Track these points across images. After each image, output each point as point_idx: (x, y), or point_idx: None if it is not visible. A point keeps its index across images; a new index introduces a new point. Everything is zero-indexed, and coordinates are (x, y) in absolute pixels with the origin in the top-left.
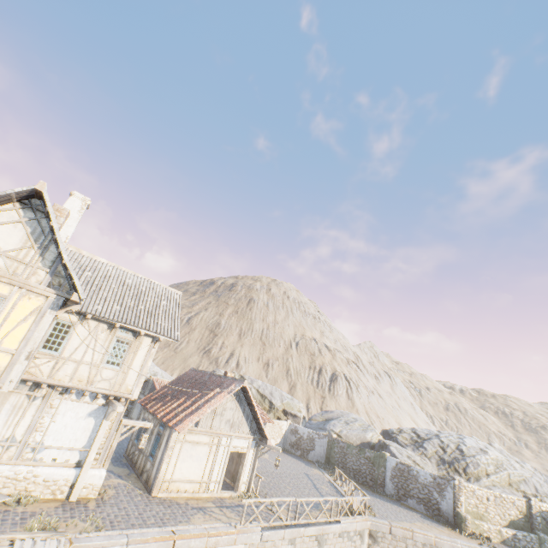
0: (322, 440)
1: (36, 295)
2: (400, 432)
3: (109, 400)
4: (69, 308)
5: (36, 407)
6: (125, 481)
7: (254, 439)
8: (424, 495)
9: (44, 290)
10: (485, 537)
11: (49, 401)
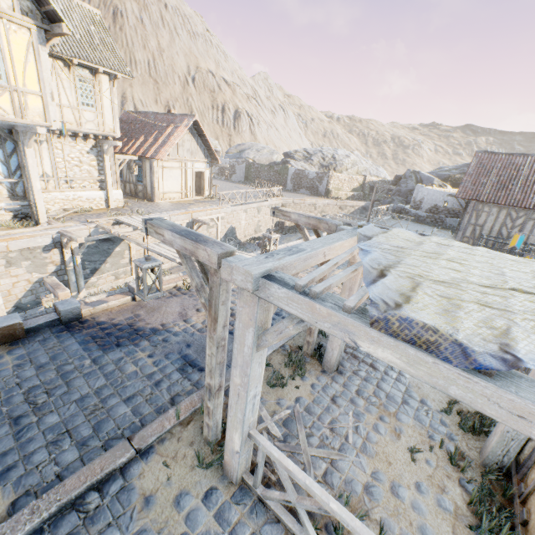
0: (241, 166)
1: (18, 28)
2: (296, 153)
3: (98, 140)
4: (51, 43)
5: (46, 150)
6: (129, 200)
7: (208, 163)
8: (310, 185)
9: (23, 21)
10: (339, 198)
11: (53, 144)
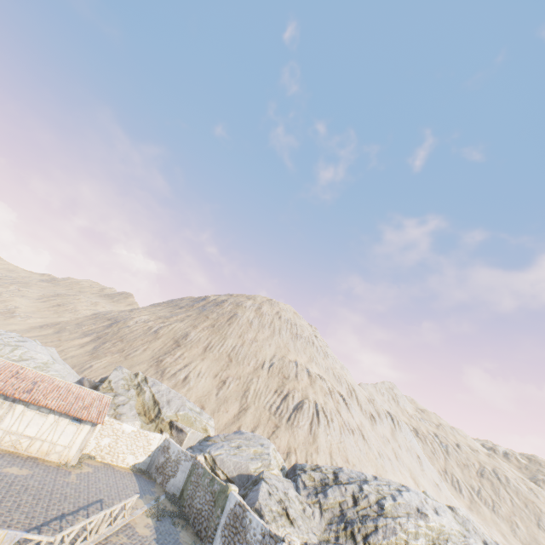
0: (187, 463)
1: None
2: (313, 470)
3: None
4: None
5: None
6: None
7: None
8: None
9: None
10: None
11: None
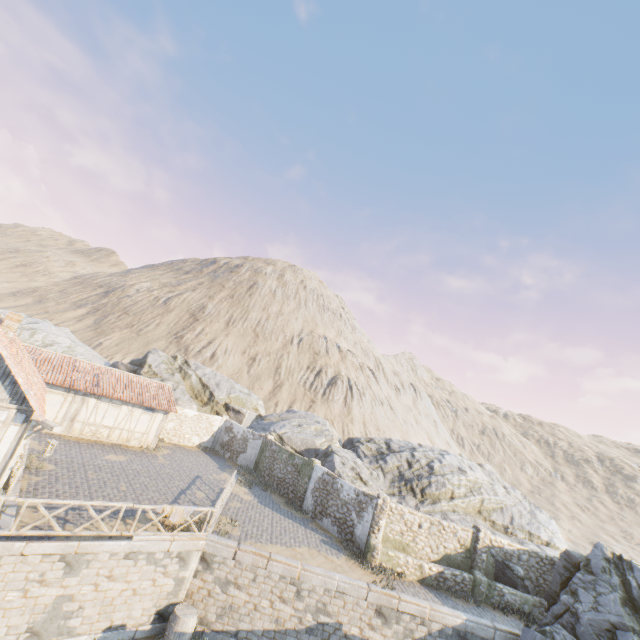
0: (256, 442)
1: None
2: (368, 442)
3: None
4: None
5: None
6: None
7: (23, 412)
8: (341, 514)
9: None
10: (398, 573)
11: None
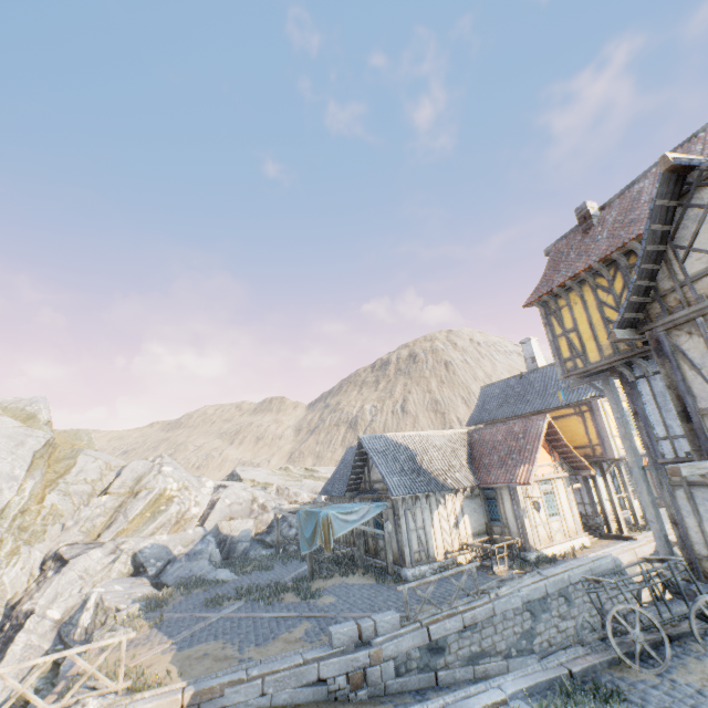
0: None
1: None
2: None
3: None
4: None
5: None
6: None
7: None
8: None
9: None
10: None
11: None
